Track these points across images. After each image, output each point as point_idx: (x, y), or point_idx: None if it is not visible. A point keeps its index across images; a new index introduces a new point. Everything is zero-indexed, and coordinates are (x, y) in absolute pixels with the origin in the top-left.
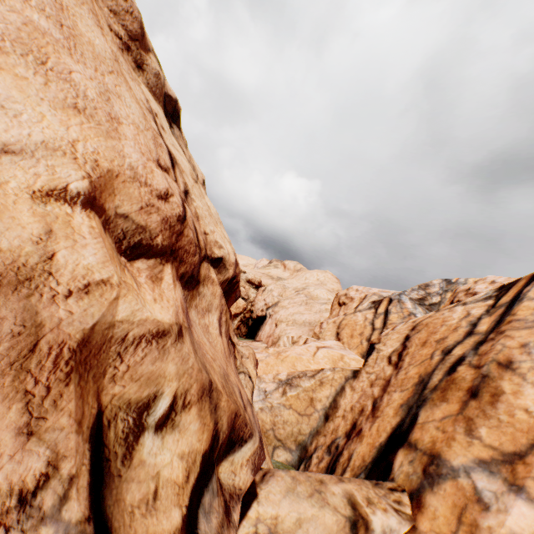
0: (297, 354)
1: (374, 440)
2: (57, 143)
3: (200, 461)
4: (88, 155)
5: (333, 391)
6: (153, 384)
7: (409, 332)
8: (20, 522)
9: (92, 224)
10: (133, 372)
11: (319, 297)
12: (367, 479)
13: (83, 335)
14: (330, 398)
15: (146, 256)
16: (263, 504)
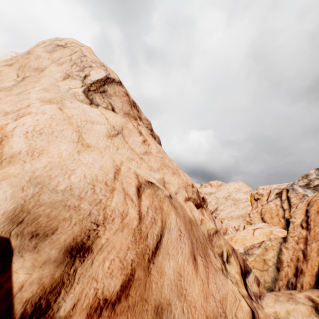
0: (242, 236)
1: (311, 272)
2: (178, 186)
3: (241, 276)
4: (181, 185)
5: (275, 252)
6: (220, 248)
7: (306, 207)
8: (224, 275)
9: (193, 204)
10: (216, 244)
11: (241, 198)
12: (314, 288)
13: (207, 234)
14: (275, 257)
15: (198, 208)
16: (266, 308)
